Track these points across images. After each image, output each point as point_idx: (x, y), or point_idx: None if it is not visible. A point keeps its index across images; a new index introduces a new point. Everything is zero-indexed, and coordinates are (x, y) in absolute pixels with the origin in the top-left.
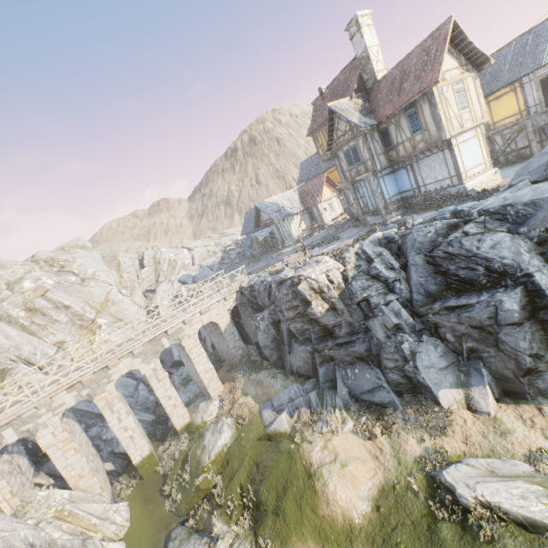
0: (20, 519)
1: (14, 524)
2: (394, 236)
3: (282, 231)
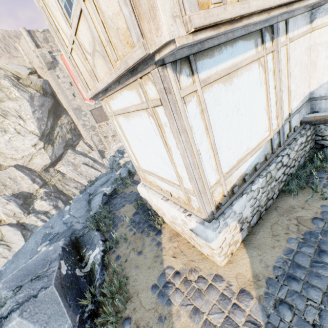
0: (99, 154)
1: (96, 155)
2: (115, 166)
3: None
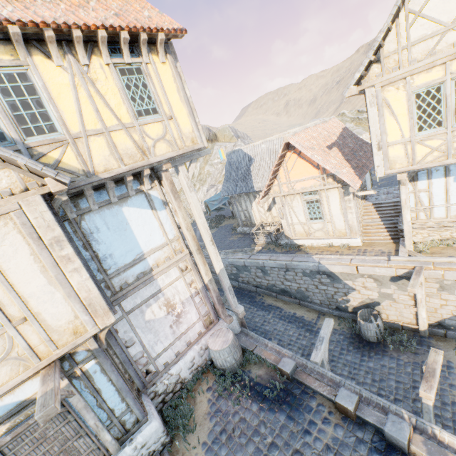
0: None
1: None
2: None
3: (237, 209)
